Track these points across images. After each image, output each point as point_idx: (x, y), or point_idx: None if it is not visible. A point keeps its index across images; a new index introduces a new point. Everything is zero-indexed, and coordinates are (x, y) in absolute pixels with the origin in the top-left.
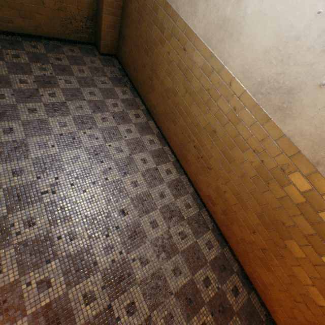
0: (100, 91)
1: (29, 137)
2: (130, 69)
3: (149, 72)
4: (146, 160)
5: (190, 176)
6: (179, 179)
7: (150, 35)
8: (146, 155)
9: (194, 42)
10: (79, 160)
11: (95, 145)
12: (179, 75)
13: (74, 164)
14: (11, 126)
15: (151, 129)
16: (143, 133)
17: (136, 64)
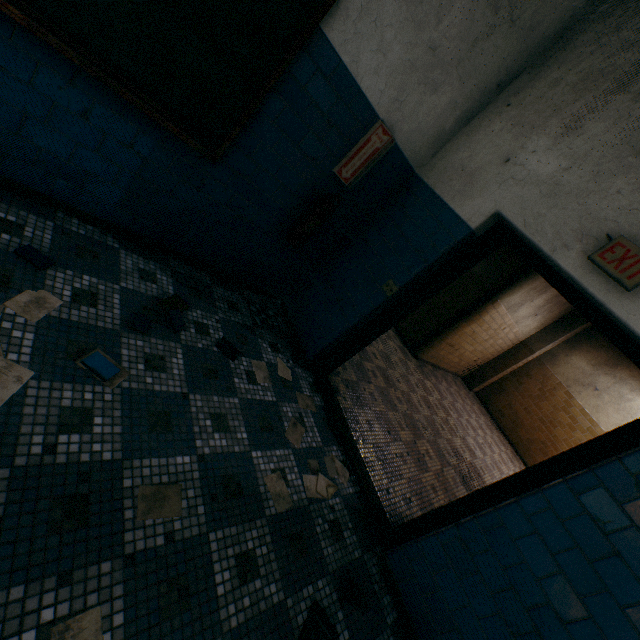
0: (498, 439)
1: None
2: (504, 417)
3: (541, 437)
4: None
5: None
6: None
7: (553, 414)
8: None
9: None
10: None
11: None
12: None
13: None
14: None
15: None
16: None
17: (519, 420)
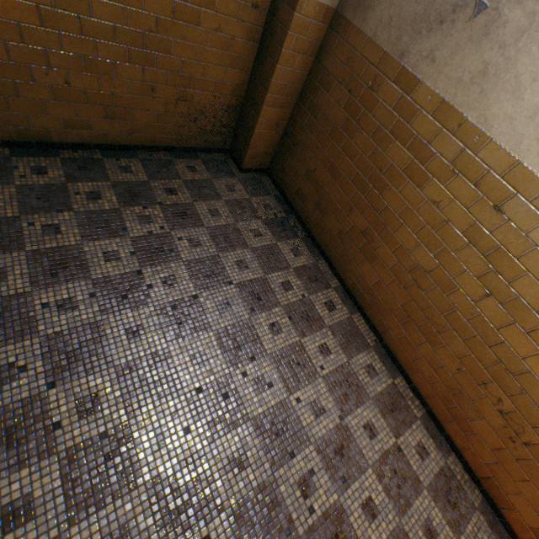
0: (255, 255)
1: (133, 415)
2: (305, 203)
3: (361, 223)
4: (373, 425)
5: (470, 463)
6: (445, 468)
7: (378, 156)
8: (369, 410)
9: (538, 203)
10: (245, 461)
11: (270, 405)
12: (465, 253)
13: (237, 479)
14: (94, 387)
15: (360, 335)
16: (351, 348)
17: (325, 199)
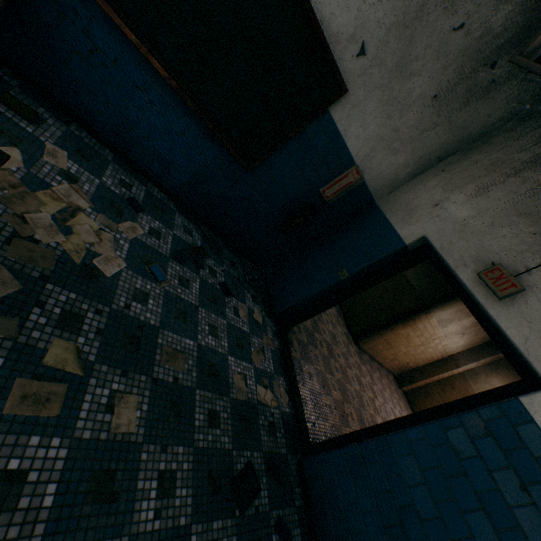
0: None
1: None
2: None
3: None
4: None
5: None
6: None
7: None
8: None
9: None
10: None
11: None
12: None
13: None
14: None
15: None
16: None
17: None
